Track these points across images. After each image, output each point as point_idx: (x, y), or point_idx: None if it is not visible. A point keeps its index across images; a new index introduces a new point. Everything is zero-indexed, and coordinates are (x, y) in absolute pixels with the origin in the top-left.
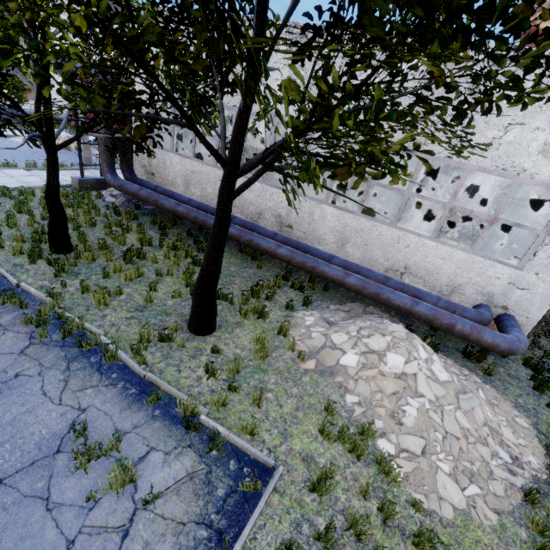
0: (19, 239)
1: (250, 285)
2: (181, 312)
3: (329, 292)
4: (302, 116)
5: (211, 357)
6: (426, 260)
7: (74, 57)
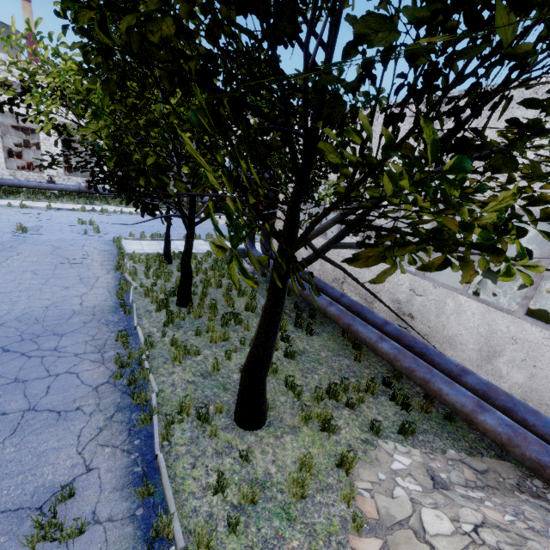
0: (163, 291)
1: (335, 380)
2: None
3: (455, 425)
4: None
5: (237, 462)
6: None
7: (151, 153)
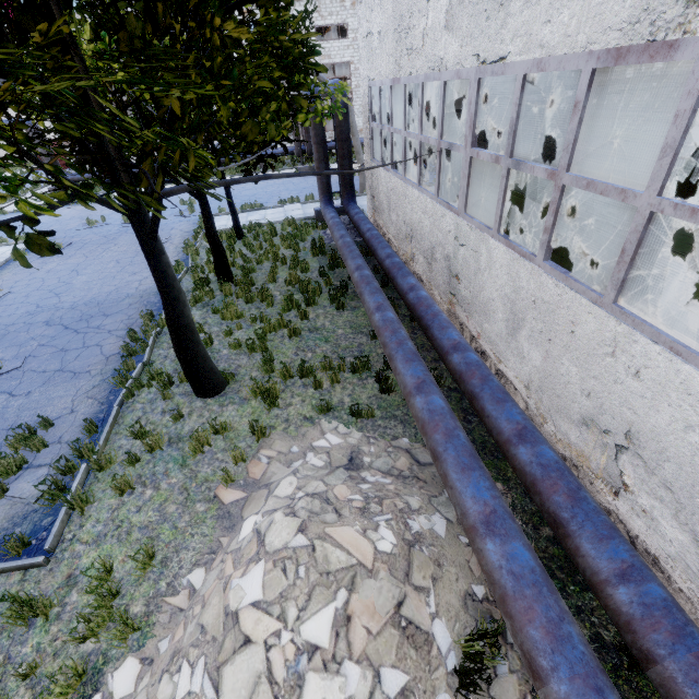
0: (212, 269)
1: (328, 359)
2: (219, 365)
3: None
4: (464, 52)
5: (173, 420)
6: (688, 440)
7: None
